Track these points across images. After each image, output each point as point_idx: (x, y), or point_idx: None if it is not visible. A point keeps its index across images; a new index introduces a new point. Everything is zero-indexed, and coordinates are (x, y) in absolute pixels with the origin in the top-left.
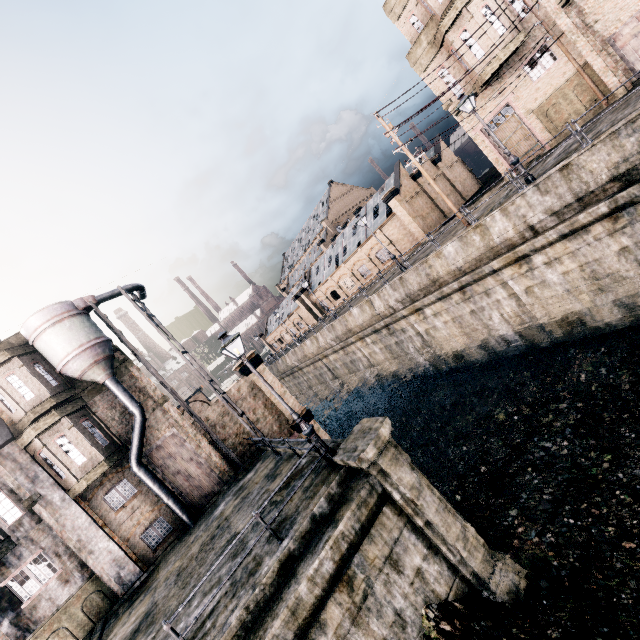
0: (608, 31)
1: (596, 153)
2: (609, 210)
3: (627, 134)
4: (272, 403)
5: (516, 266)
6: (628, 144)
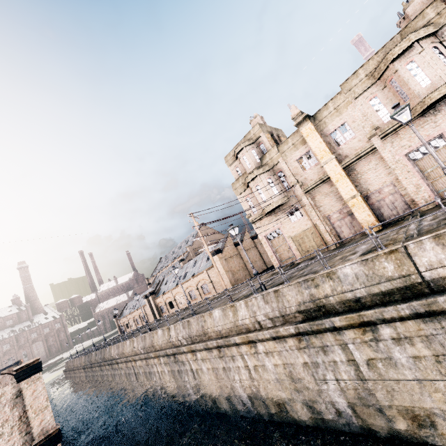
0: (326, 213)
1: (291, 290)
2: (295, 332)
3: (305, 287)
4: (28, 416)
5: (249, 346)
6: (305, 293)
